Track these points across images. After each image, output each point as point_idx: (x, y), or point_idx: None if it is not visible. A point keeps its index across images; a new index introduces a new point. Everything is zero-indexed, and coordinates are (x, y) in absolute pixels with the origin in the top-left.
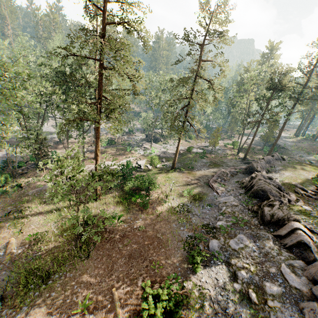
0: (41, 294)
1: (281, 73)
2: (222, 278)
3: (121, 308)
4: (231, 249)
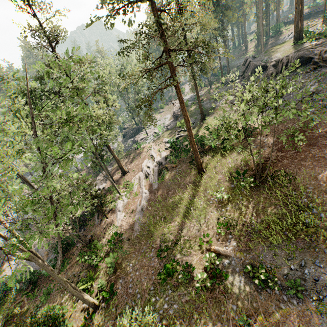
0: (324, 211)
1: None
2: None
3: None
4: None
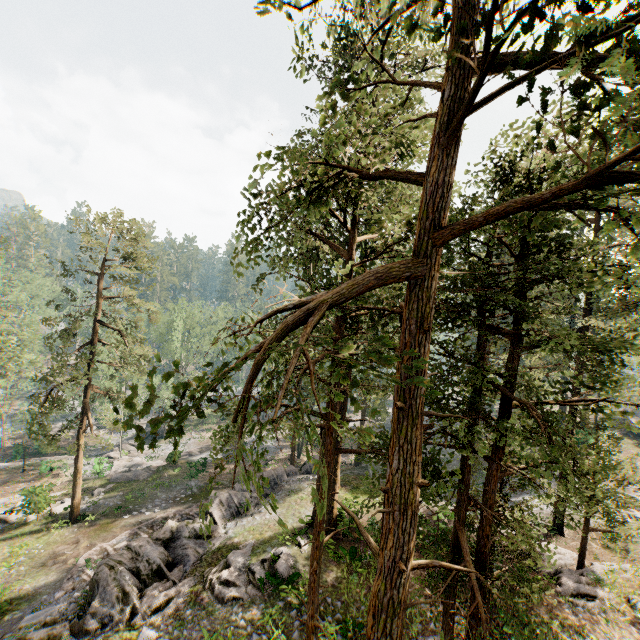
0: None
1: None
2: None
3: None
4: None
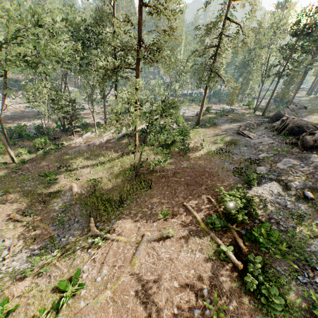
0: (122, 212)
1: (309, 15)
2: (276, 189)
3: (196, 213)
4: (280, 169)
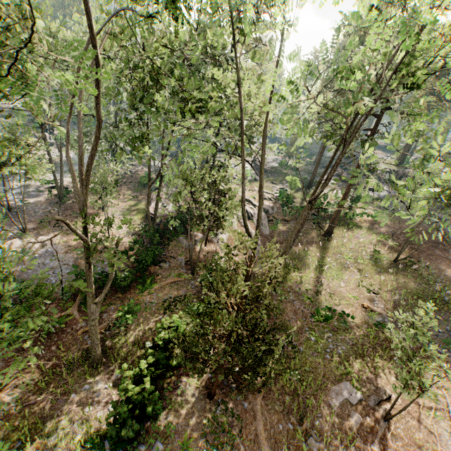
0: None
1: None
2: None
3: None
4: None
